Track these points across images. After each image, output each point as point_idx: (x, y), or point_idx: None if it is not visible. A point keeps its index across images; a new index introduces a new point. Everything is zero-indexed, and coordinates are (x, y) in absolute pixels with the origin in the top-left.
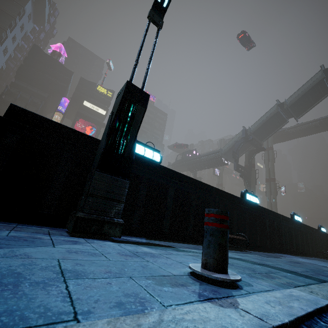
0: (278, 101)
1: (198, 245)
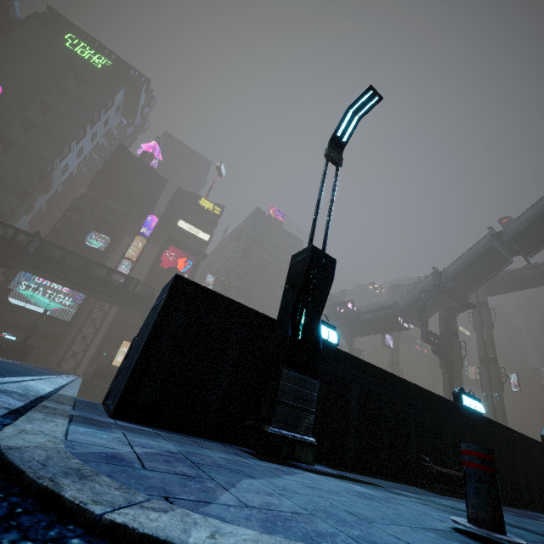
0: (491, 229)
1: (402, 484)
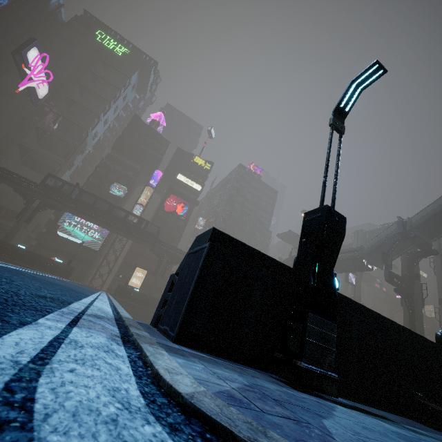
0: None
1: (400, 416)
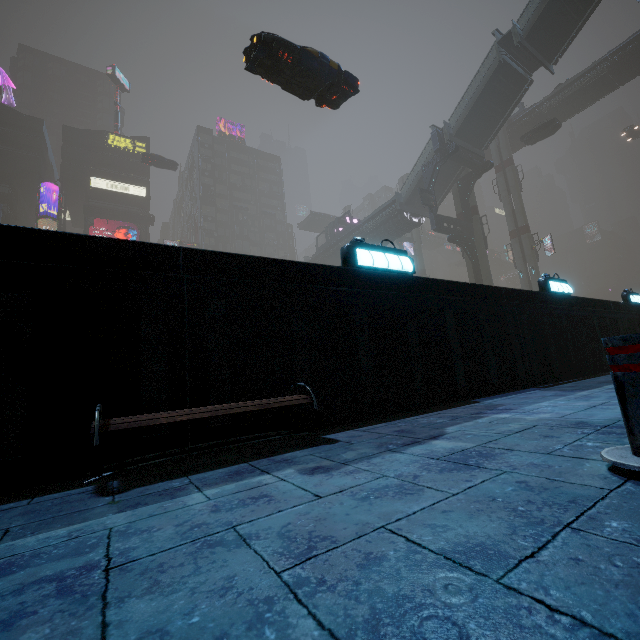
0: (497, 34)
1: None
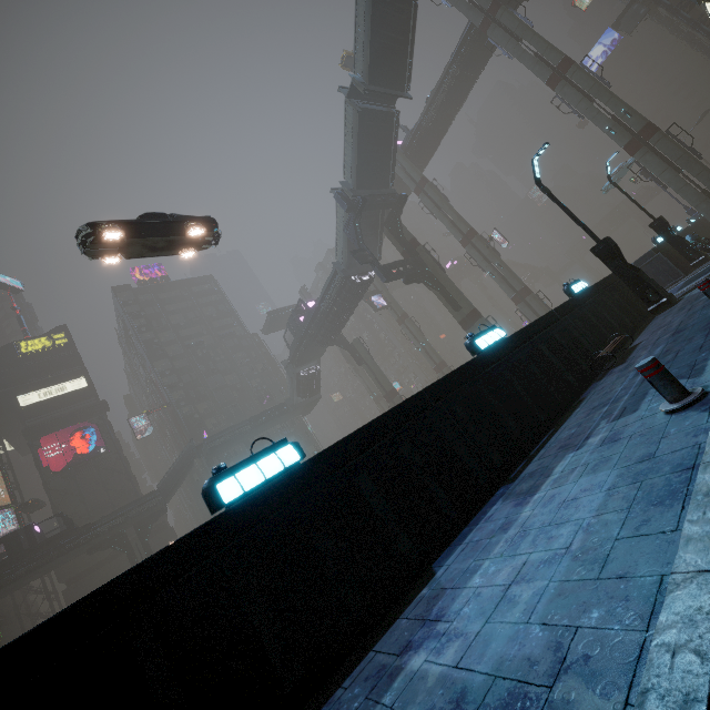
0: (343, 90)
1: None
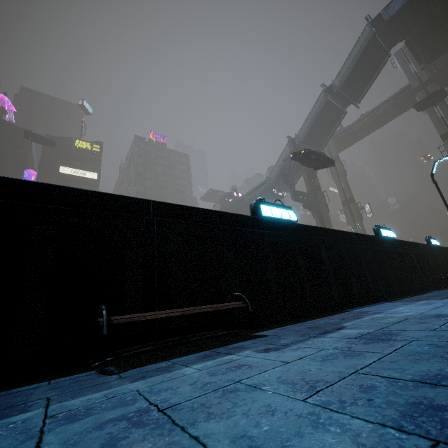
0: (323, 86)
1: (13, 390)
